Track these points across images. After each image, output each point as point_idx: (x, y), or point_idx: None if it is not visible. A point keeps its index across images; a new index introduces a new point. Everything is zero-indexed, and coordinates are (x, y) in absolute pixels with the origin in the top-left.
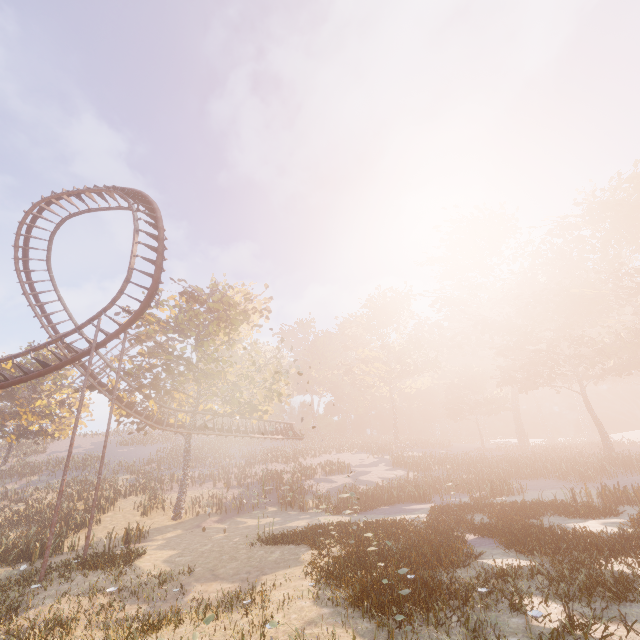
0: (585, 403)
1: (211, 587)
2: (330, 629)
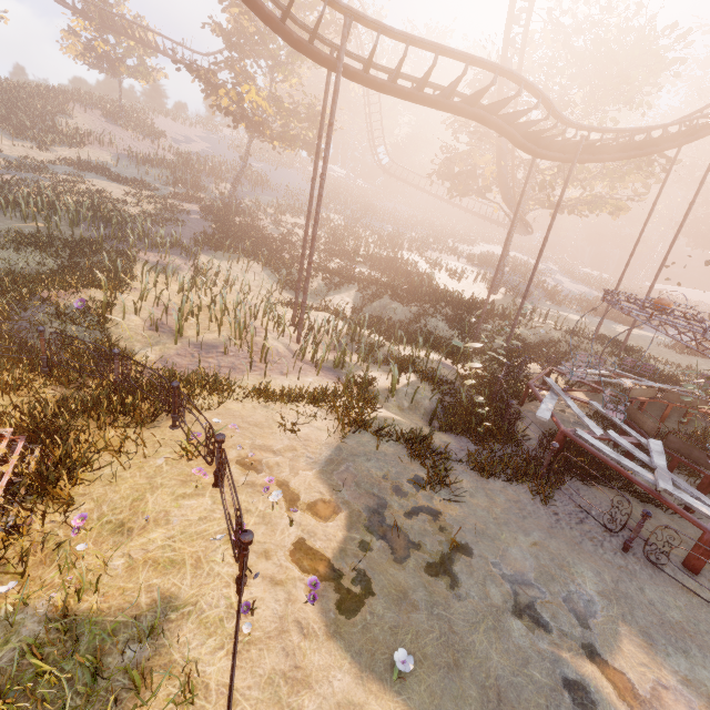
0: None
1: None
2: None
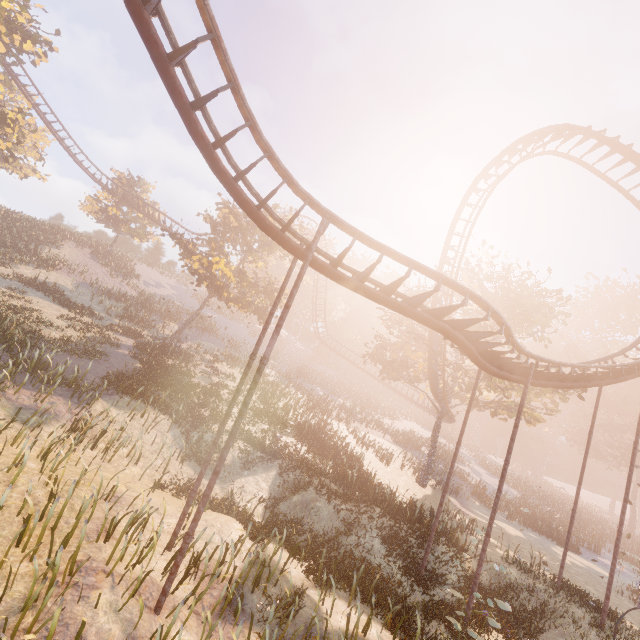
0: (634, 492)
1: None
2: None
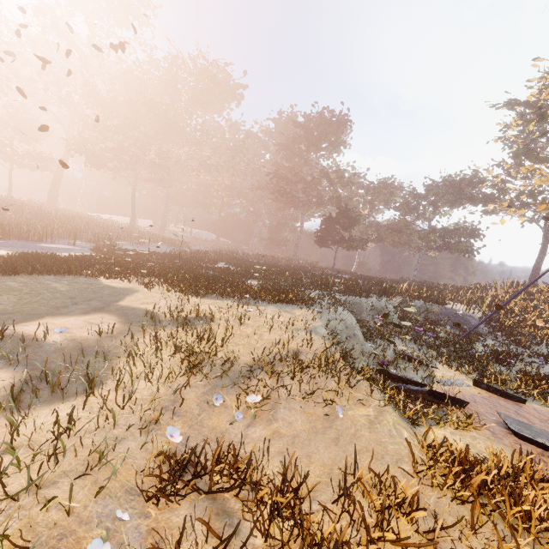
0: (133, 194)
1: (59, 323)
2: (300, 311)
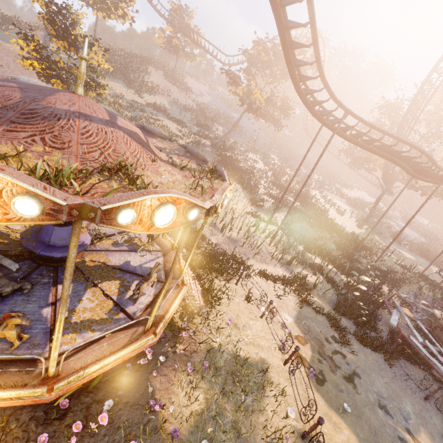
0: None
1: None
2: None
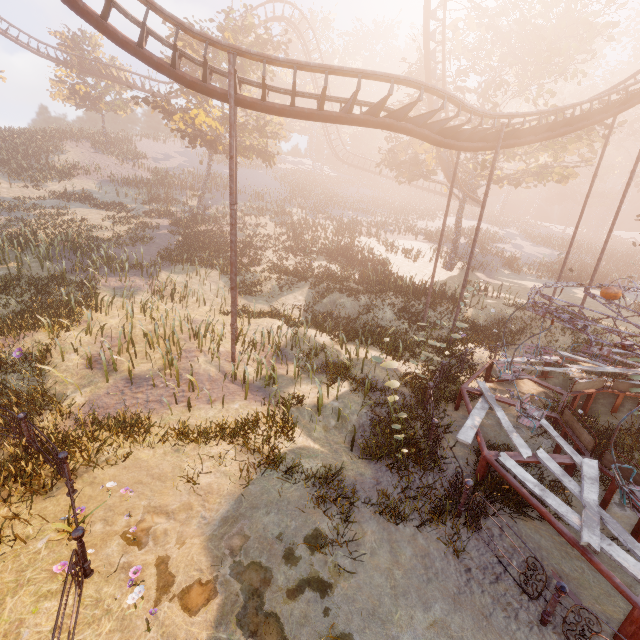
0: None
1: None
2: None
